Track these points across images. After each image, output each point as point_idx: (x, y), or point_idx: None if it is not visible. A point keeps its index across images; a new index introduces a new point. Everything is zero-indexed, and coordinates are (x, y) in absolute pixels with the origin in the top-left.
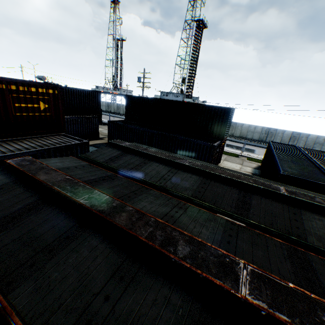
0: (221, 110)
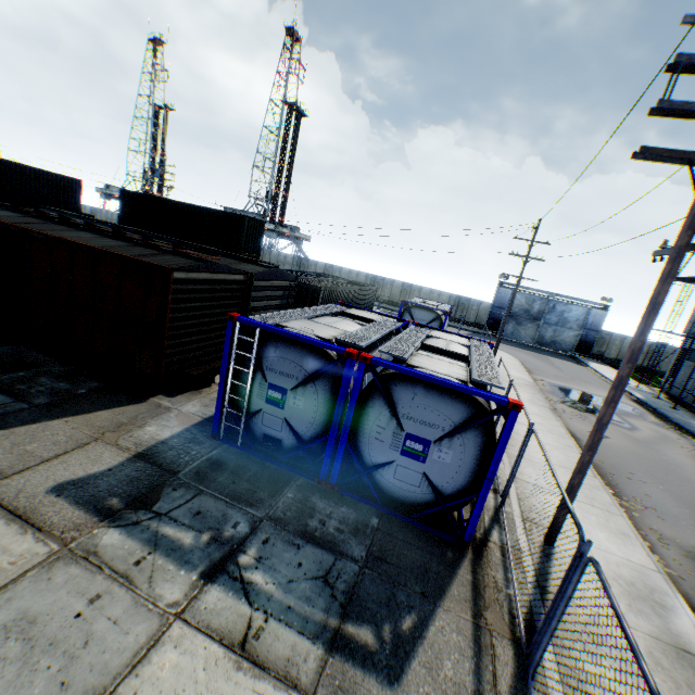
0: (237, 219)
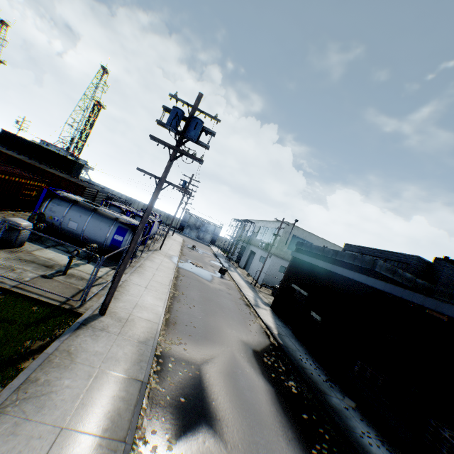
0: (73, 162)
